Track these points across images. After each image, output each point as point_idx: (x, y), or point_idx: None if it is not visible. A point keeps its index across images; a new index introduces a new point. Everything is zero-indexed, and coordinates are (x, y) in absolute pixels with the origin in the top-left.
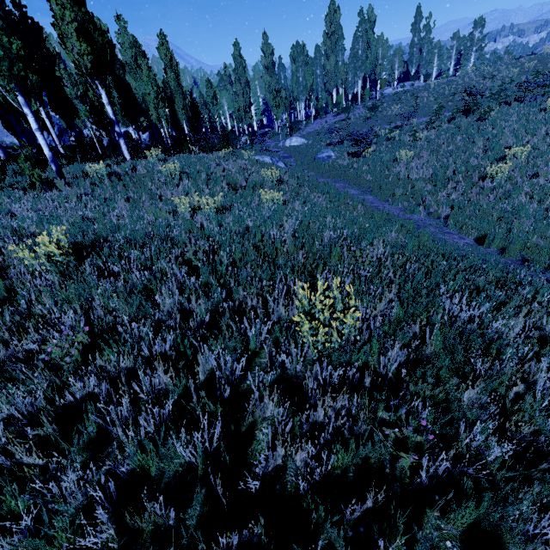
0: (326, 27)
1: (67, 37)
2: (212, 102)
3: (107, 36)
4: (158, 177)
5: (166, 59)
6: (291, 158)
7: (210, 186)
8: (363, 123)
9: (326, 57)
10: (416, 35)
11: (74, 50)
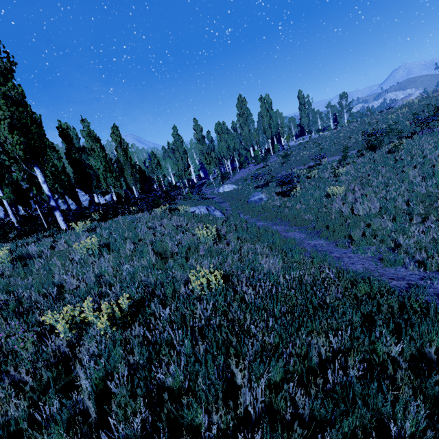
0: (238, 110)
1: (1, 131)
2: (157, 167)
3: (66, 131)
4: (73, 255)
5: (116, 142)
6: (226, 203)
7: (133, 260)
8: (280, 167)
9: (241, 128)
10: (302, 108)
11: (7, 141)
